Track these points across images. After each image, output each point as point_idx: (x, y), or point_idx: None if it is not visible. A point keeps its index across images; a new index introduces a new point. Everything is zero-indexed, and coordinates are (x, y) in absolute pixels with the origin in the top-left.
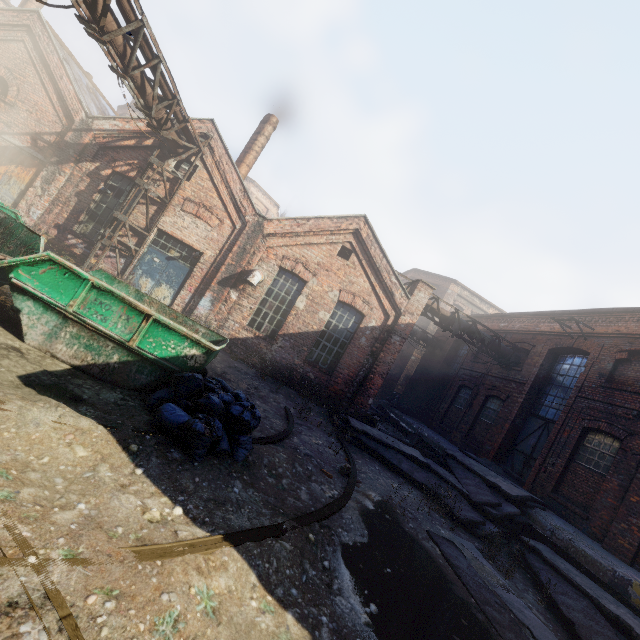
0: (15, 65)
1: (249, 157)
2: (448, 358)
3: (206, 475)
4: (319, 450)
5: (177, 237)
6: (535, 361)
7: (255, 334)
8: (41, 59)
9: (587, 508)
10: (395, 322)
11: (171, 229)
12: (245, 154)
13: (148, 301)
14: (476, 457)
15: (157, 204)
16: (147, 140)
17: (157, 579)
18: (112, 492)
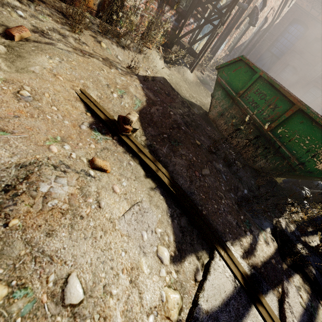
0: None
1: None
2: None
3: None
4: None
5: None
6: (284, 23)
7: (226, 54)
8: None
9: None
10: (272, 23)
11: None
12: None
13: None
14: None
15: None
16: None
17: None
18: None
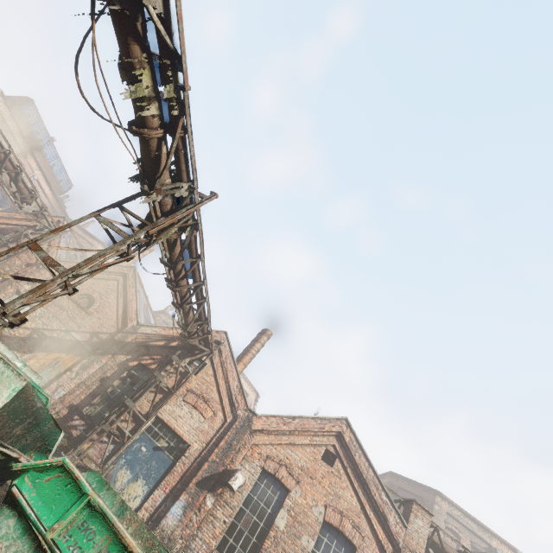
0: (106, 292)
1: (246, 357)
2: None
3: None
4: None
5: (171, 426)
6: None
7: None
8: (124, 289)
9: None
10: None
11: (168, 417)
12: (243, 355)
13: (129, 517)
14: None
15: (164, 393)
16: (174, 342)
17: None
18: None
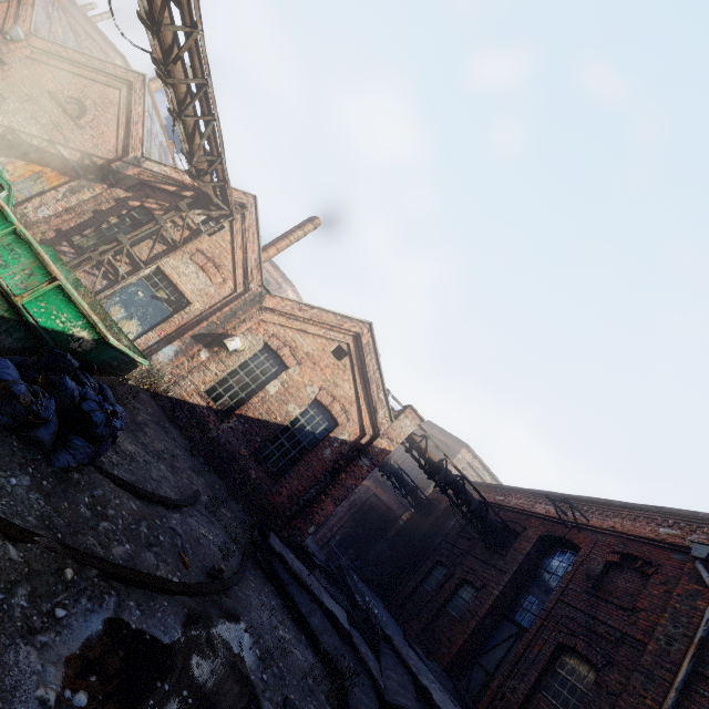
0: (103, 102)
1: (282, 243)
2: (434, 526)
3: None
4: (200, 540)
5: (173, 280)
6: (523, 547)
7: (209, 403)
8: (128, 106)
9: None
10: (370, 443)
11: (171, 271)
12: (279, 239)
13: (83, 293)
14: (423, 654)
15: (168, 245)
16: (187, 192)
17: None
18: None
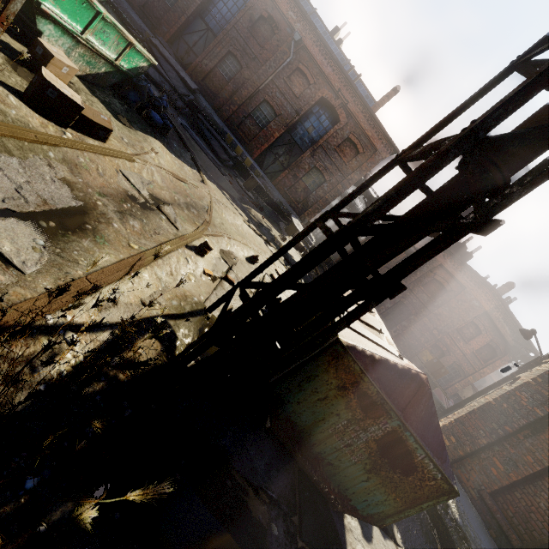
0: None
1: None
2: None
3: (172, 144)
4: None
5: None
6: None
7: None
8: None
9: (215, 95)
10: None
11: None
12: None
13: None
14: (163, 43)
15: None
16: None
17: (212, 188)
18: (184, 169)
